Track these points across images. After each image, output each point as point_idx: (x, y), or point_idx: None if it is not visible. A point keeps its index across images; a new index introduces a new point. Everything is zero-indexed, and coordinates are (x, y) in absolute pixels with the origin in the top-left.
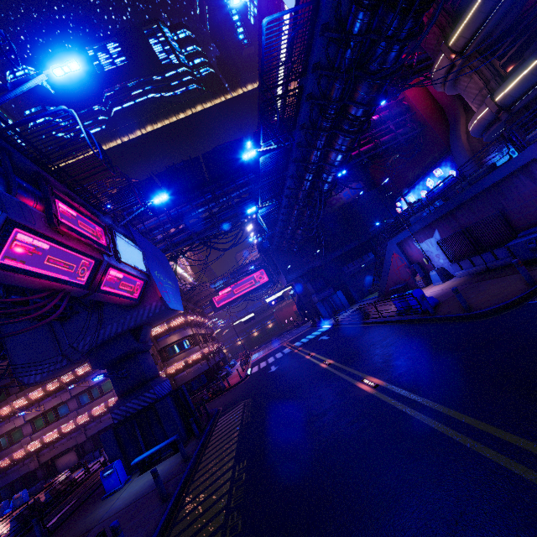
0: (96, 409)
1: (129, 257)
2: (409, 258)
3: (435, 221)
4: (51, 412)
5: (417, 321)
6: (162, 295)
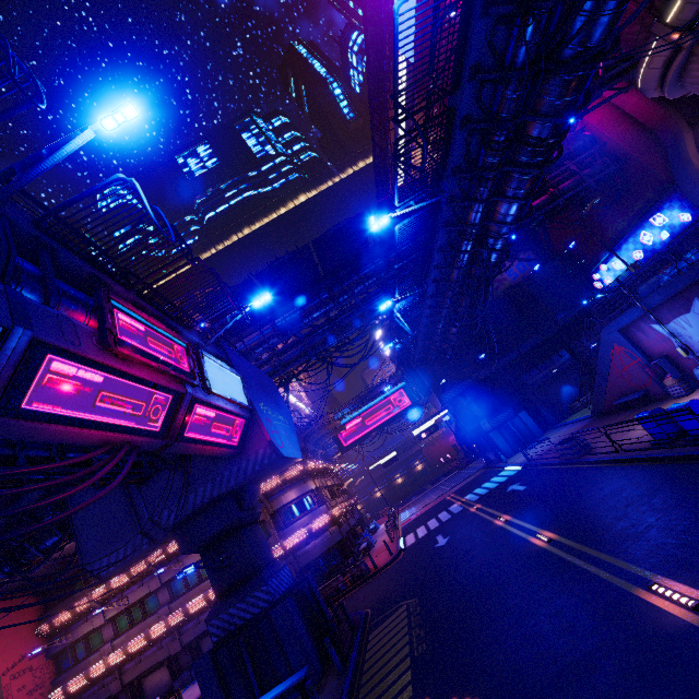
0: (193, 604)
1: (223, 385)
2: (645, 350)
3: (692, 284)
4: (137, 606)
5: None
6: (271, 438)
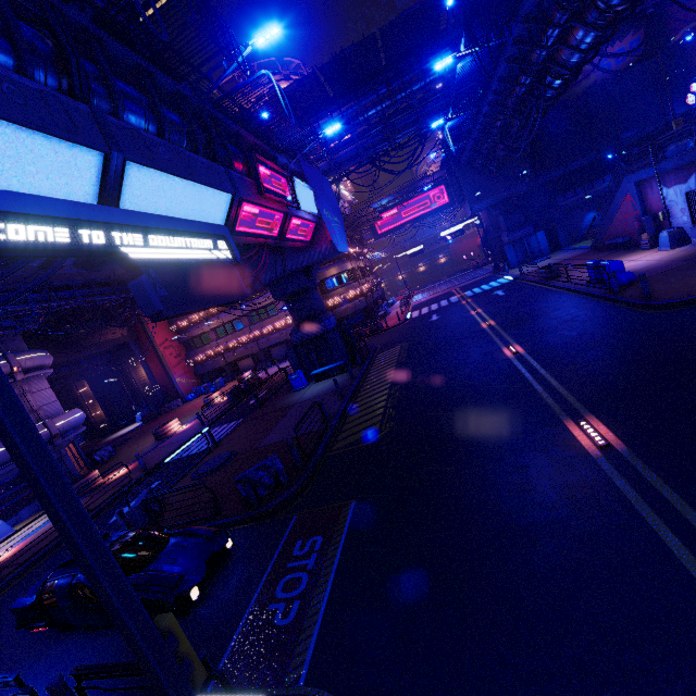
0: (266, 329)
1: (305, 202)
2: (646, 205)
3: None
4: (228, 325)
5: (598, 298)
6: (331, 239)
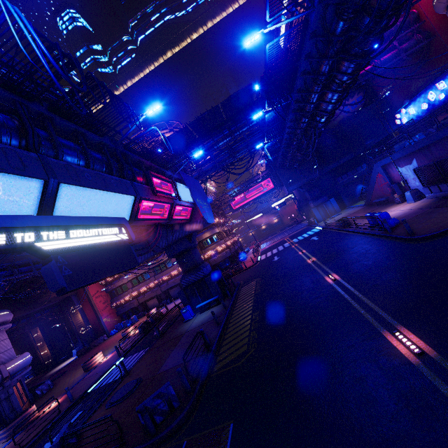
0: (165, 277)
1: (184, 195)
2: (391, 178)
3: (414, 151)
4: (140, 276)
5: (379, 236)
6: (203, 216)
